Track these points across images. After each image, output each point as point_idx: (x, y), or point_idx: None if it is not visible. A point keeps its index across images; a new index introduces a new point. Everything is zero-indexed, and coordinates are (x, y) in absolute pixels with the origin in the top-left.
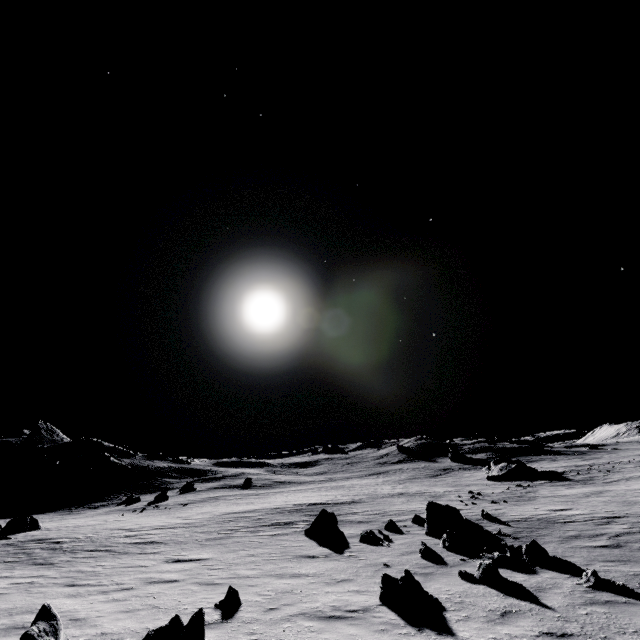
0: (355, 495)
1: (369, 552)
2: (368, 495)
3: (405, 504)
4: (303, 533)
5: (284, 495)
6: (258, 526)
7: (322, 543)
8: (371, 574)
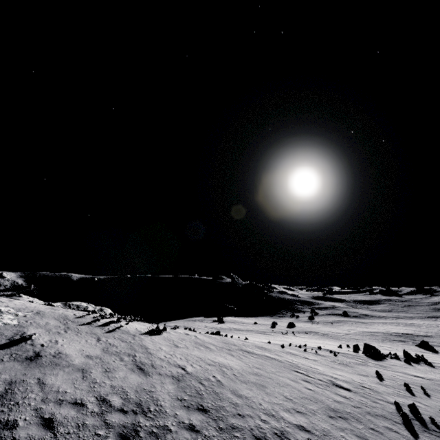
0: (426, 332)
1: None
2: (435, 333)
3: None
4: (414, 345)
5: (380, 325)
6: (389, 340)
7: (426, 350)
8: None
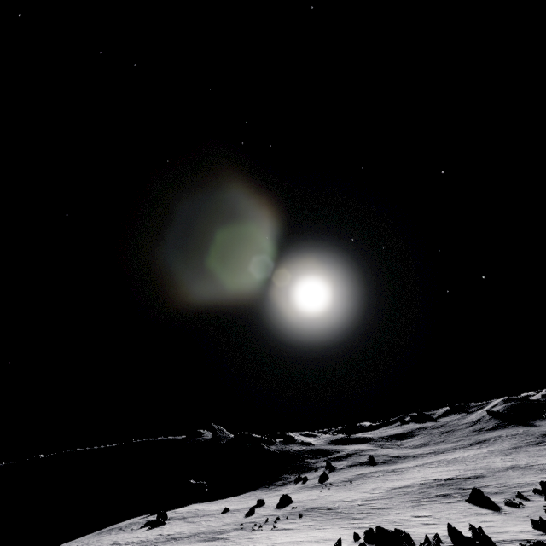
0: (474, 469)
1: (515, 511)
2: (485, 469)
3: (521, 477)
4: (464, 501)
5: (415, 471)
6: (429, 497)
7: (483, 507)
8: (522, 520)
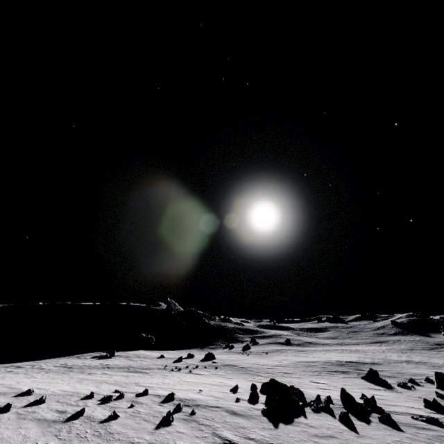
0: (373, 358)
1: (406, 391)
2: (382, 360)
3: (414, 369)
4: (360, 378)
5: (322, 353)
6: (329, 371)
7: (376, 384)
8: (414, 399)
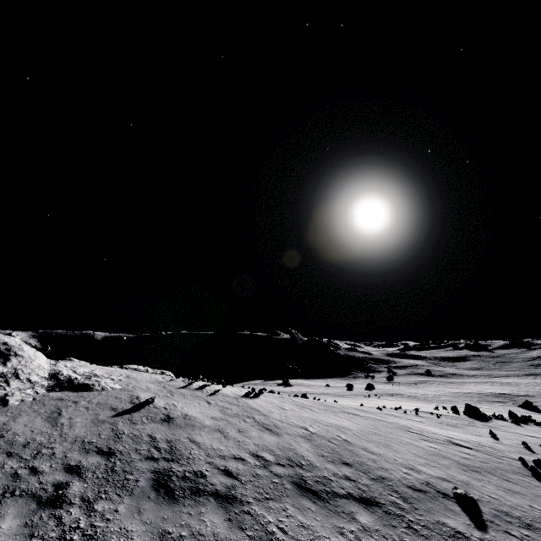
0: (526, 392)
1: None
2: (537, 393)
3: None
4: (516, 406)
5: (472, 385)
6: (486, 401)
7: (530, 411)
8: None
